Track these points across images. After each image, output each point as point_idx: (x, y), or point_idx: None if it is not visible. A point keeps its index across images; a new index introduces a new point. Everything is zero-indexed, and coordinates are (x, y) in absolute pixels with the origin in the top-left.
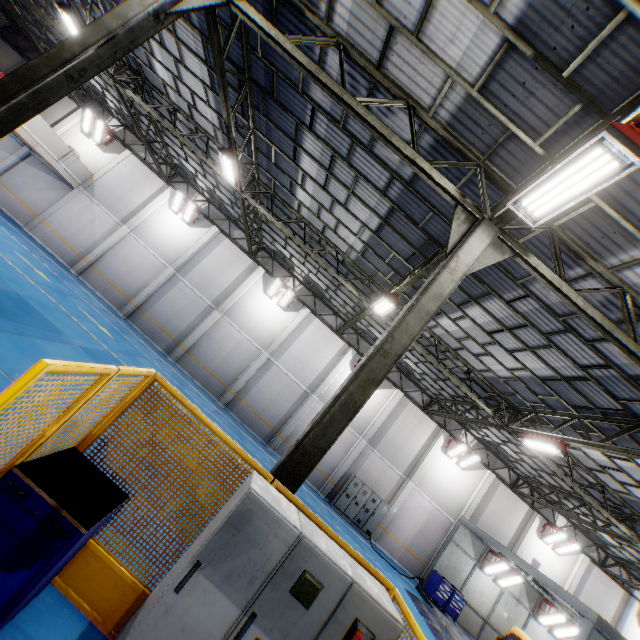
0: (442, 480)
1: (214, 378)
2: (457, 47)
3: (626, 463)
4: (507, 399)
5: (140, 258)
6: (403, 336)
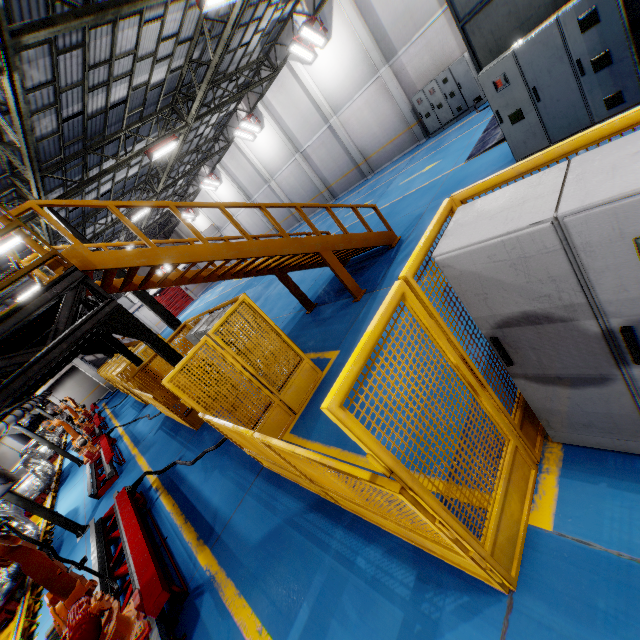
0: None
1: (315, 200)
2: None
3: None
4: None
5: (248, 217)
6: None
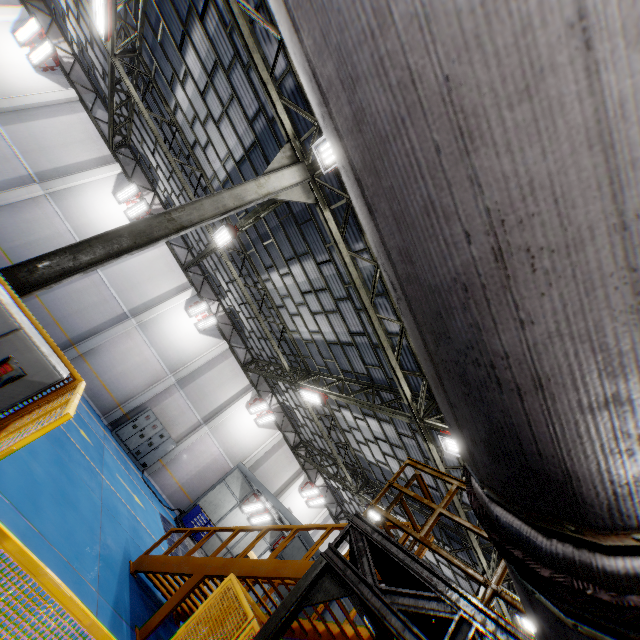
0: (237, 431)
1: (6, 260)
2: None
3: (363, 423)
4: (305, 361)
5: None
6: (194, 213)
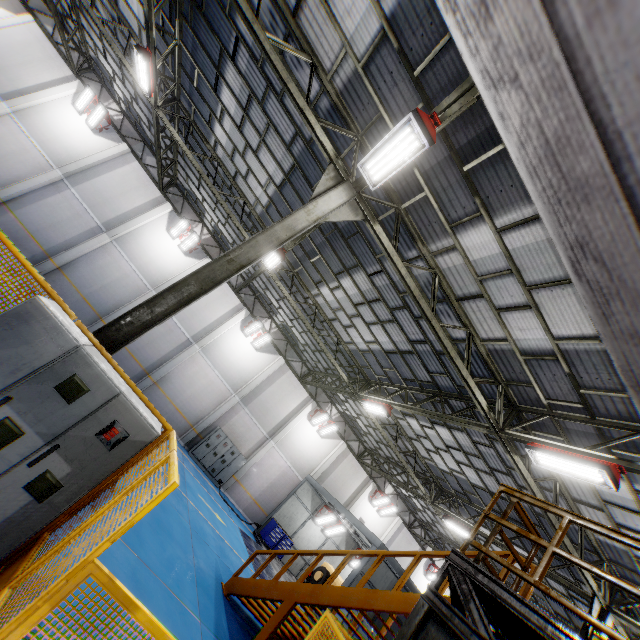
0: (301, 444)
1: (86, 305)
2: (352, 21)
3: (432, 431)
4: (363, 372)
5: (19, 147)
6: (251, 251)
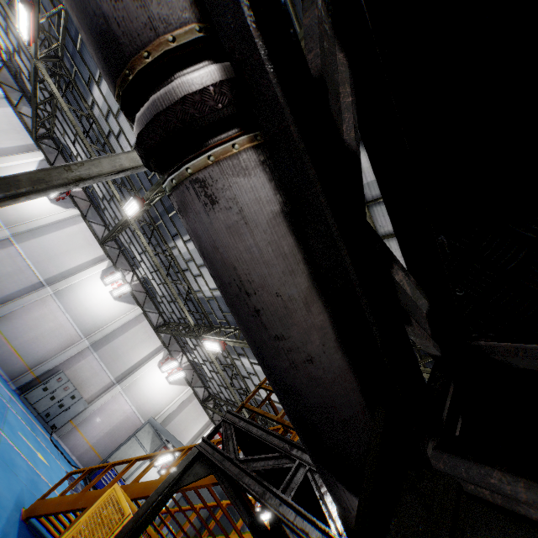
0: (149, 389)
1: None
2: None
3: (259, 367)
4: (208, 317)
5: None
6: (92, 168)
